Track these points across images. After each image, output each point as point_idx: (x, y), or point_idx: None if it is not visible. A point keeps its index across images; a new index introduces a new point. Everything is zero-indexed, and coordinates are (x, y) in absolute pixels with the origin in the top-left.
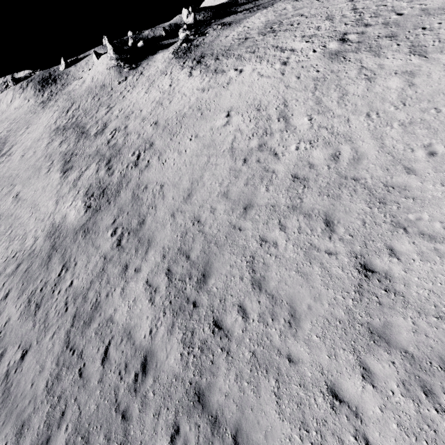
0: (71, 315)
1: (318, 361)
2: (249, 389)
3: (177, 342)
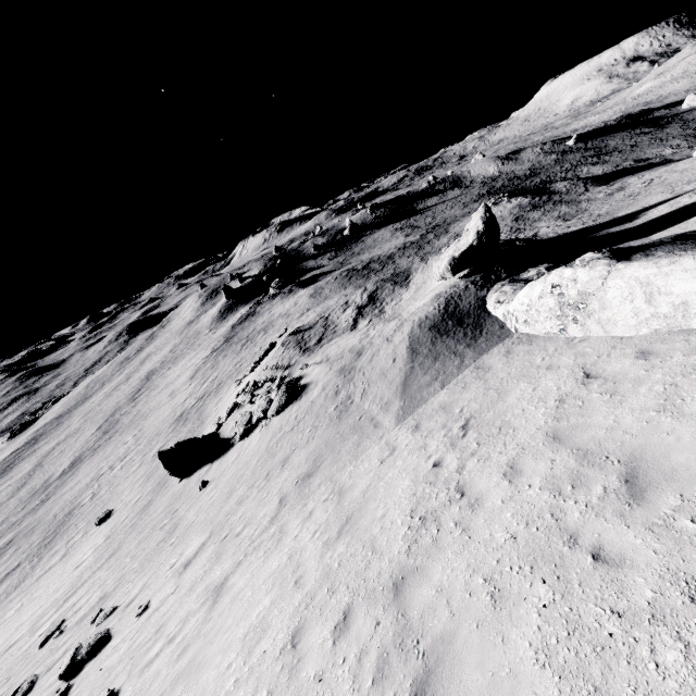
0: None
1: None
2: None
3: None
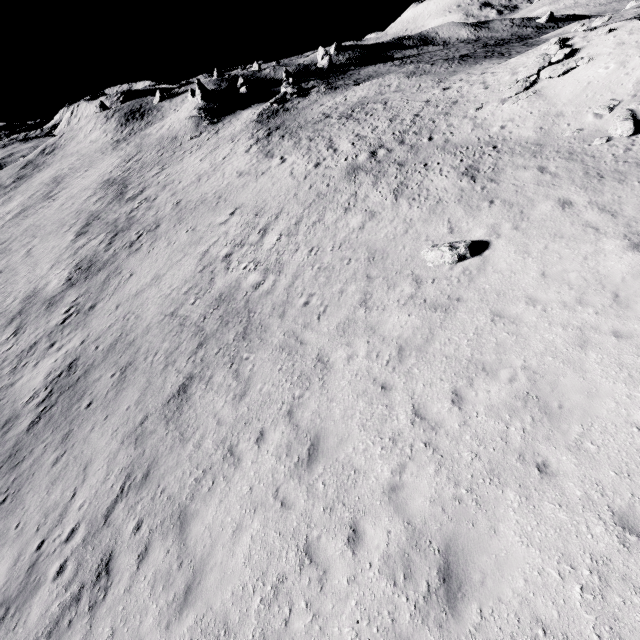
0: None
1: (98, 445)
2: (47, 453)
3: (37, 412)
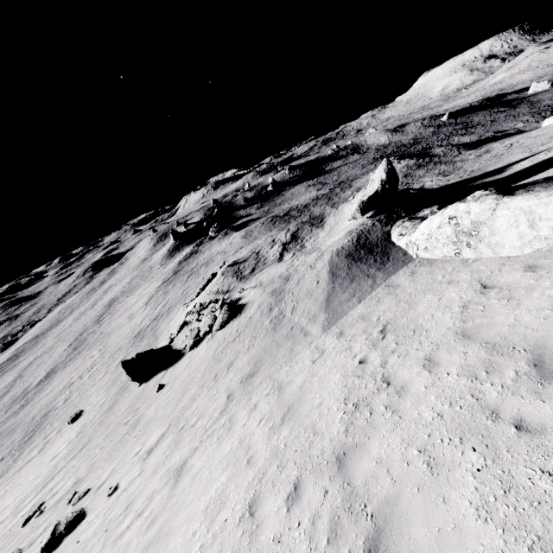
0: None
1: None
2: None
3: None
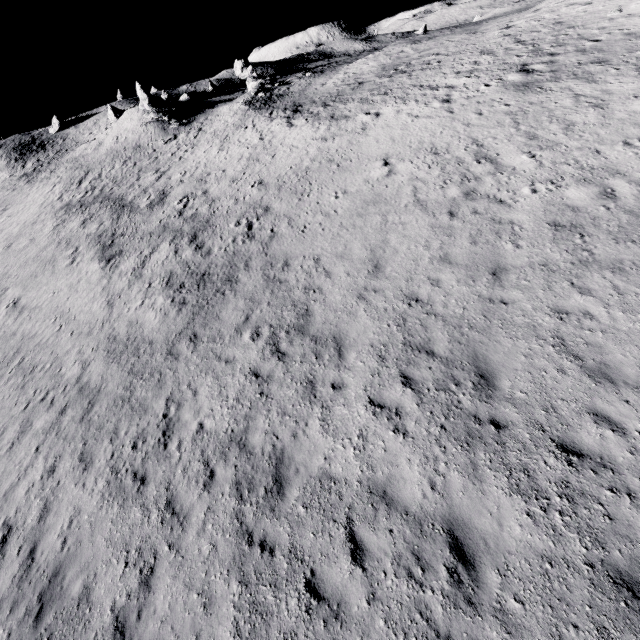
0: (228, 481)
1: None
2: None
3: (504, 493)
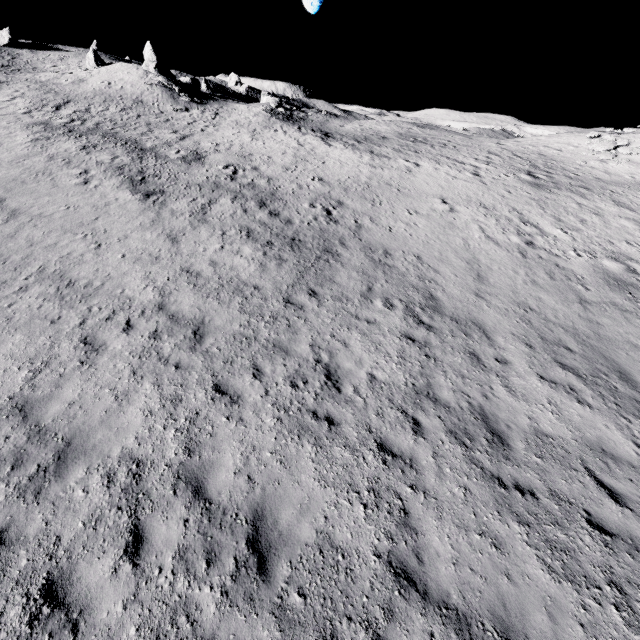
0: (440, 430)
1: None
2: None
3: None
